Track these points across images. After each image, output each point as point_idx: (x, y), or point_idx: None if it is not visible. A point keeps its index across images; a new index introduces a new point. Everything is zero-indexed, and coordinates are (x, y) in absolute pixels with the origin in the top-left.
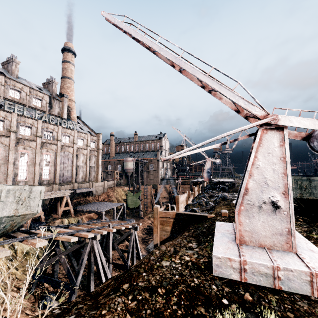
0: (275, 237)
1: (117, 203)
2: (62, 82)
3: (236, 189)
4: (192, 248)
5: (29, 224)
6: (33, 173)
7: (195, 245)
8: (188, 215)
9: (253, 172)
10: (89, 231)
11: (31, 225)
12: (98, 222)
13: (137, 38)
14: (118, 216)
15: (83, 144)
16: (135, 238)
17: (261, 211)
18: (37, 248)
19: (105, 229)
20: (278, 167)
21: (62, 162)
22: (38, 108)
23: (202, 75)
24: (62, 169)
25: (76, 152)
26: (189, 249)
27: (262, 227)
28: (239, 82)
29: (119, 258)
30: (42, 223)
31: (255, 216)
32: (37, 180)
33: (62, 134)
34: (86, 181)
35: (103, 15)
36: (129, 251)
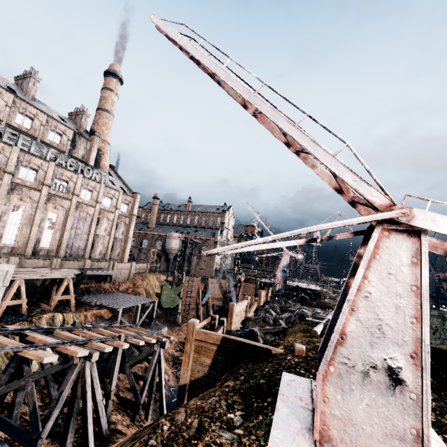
0: (389, 442)
1: (144, 299)
2: (97, 115)
3: (322, 302)
4: (231, 425)
5: (0, 315)
6: (27, 236)
7: (239, 419)
8: (240, 343)
9: (357, 304)
10: (84, 343)
11: (2, 318)
12: (105, 327)
13: (196, 57)
14: (143, 318)
15: (110, 204)
16: (160, 360)
17: (366, 382)
18: (1, 357)
19: (111, 343)
20: (406, 303)
21: (75, 226)
22: (54, 144)
23: (288, 124)
24: (73, 236)
25: (98, 215)
26: (226, 427)
27: (366, 416)
28: (347, 143)
29: (129, 388)
30: (21, 316)
31: (354, 390)
32: (31, 248)
33: (83, 186)
34: (105, 258)
35: (152, 20)
36: (147, 380)
